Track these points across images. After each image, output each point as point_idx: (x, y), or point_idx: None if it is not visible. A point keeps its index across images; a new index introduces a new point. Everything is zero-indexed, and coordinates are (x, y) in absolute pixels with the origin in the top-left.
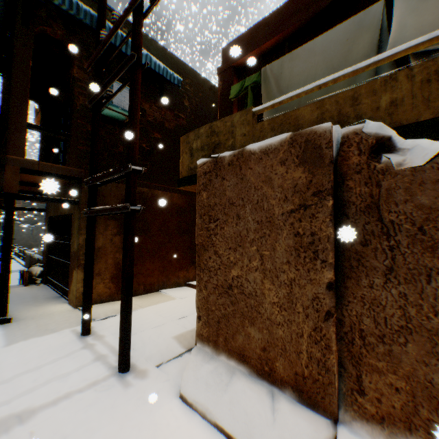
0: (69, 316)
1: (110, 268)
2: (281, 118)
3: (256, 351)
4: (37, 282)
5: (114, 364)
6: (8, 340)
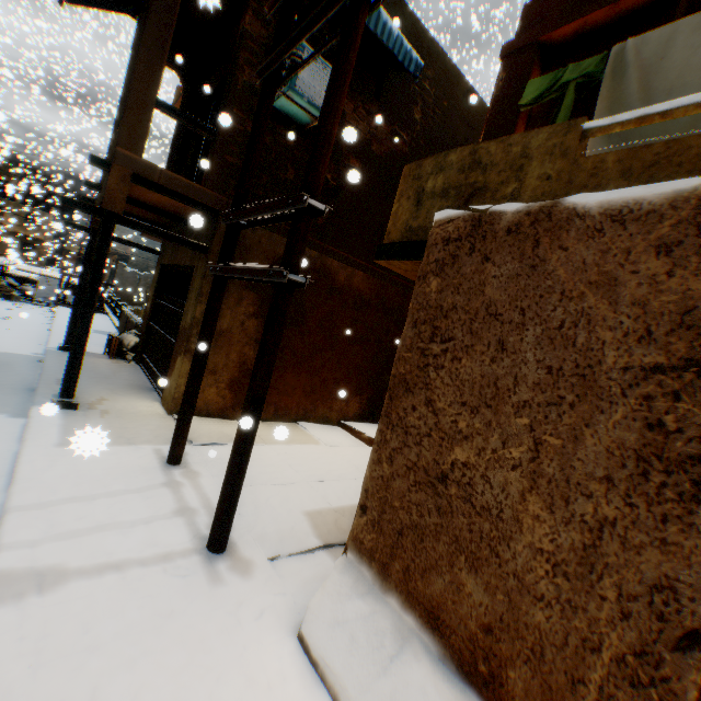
0: (157, 425)
1: (231, 367)
2: (656, 150)
3: (467, 623)
4: (127, 358)
5: (204, 532)
6: (65, 437)
